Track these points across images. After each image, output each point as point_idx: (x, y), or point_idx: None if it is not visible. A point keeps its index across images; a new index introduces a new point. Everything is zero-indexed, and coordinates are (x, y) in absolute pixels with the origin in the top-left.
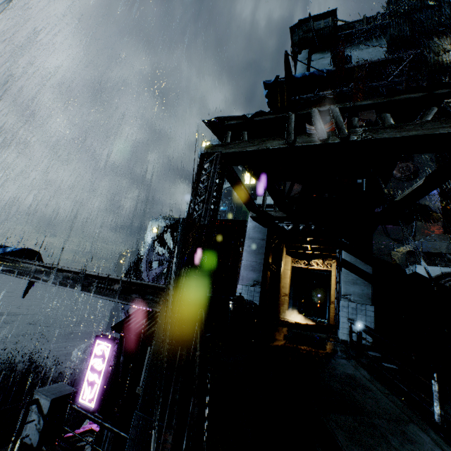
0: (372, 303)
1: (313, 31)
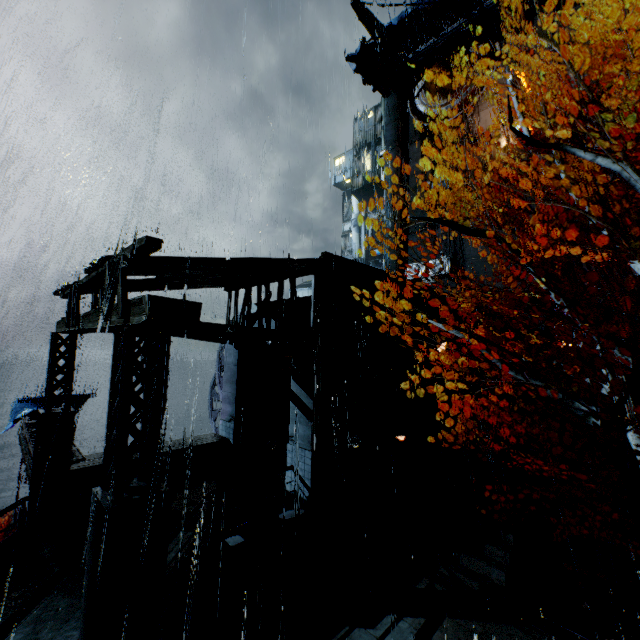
0: (311, 448)
1: None
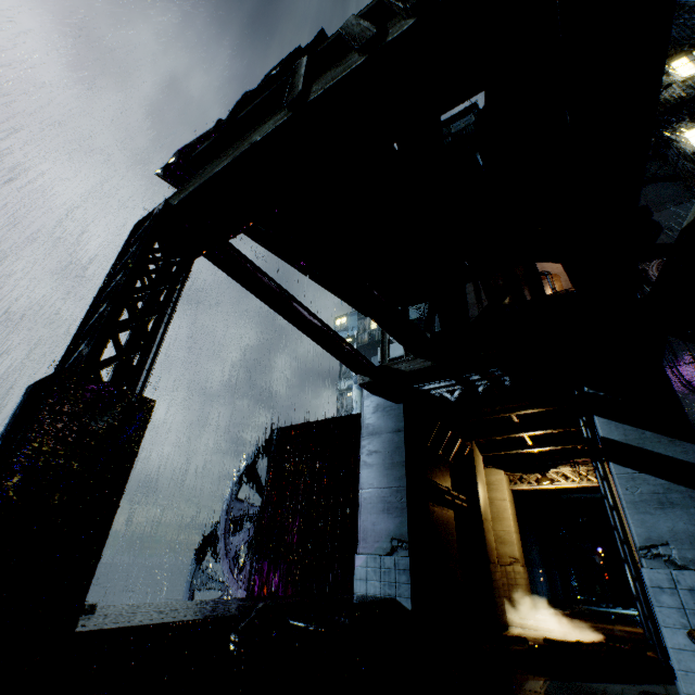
0: None
1: (452, 135)
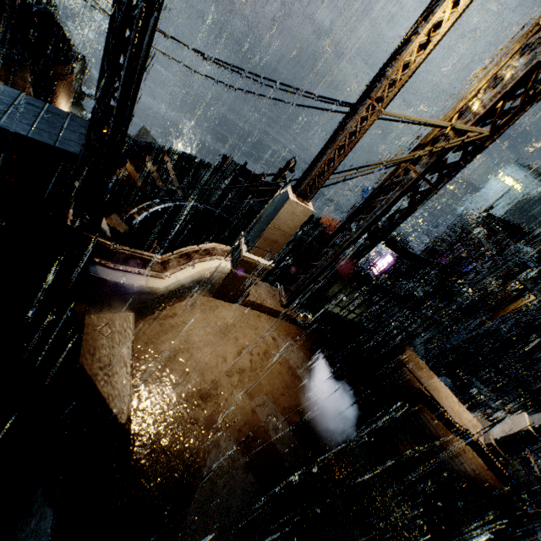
0: None
1: None
